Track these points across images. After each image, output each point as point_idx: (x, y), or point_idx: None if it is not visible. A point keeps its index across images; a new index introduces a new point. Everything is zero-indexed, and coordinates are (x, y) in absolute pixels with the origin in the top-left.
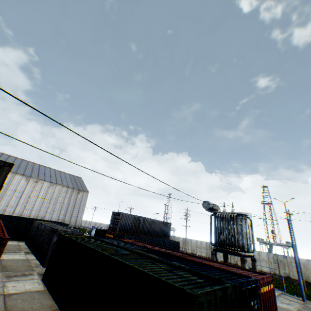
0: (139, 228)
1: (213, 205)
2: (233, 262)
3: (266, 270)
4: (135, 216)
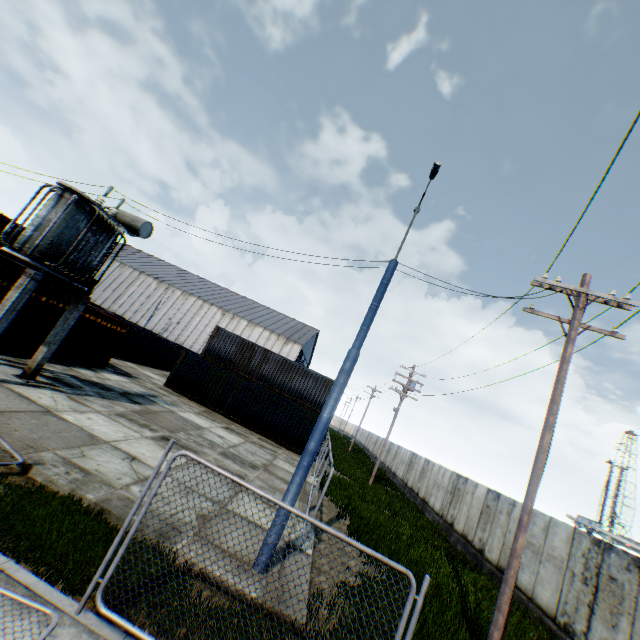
0: (249, 365)
1: (122, 214)
2: (476, 543)
3: (546, 602)
4: (246, 341)
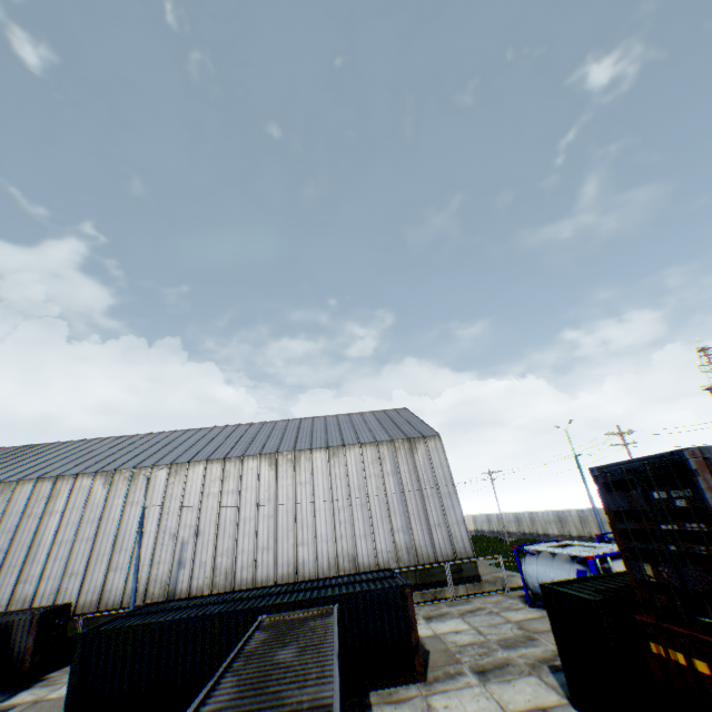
0: None
1: None
2: None
3: None
4: None
